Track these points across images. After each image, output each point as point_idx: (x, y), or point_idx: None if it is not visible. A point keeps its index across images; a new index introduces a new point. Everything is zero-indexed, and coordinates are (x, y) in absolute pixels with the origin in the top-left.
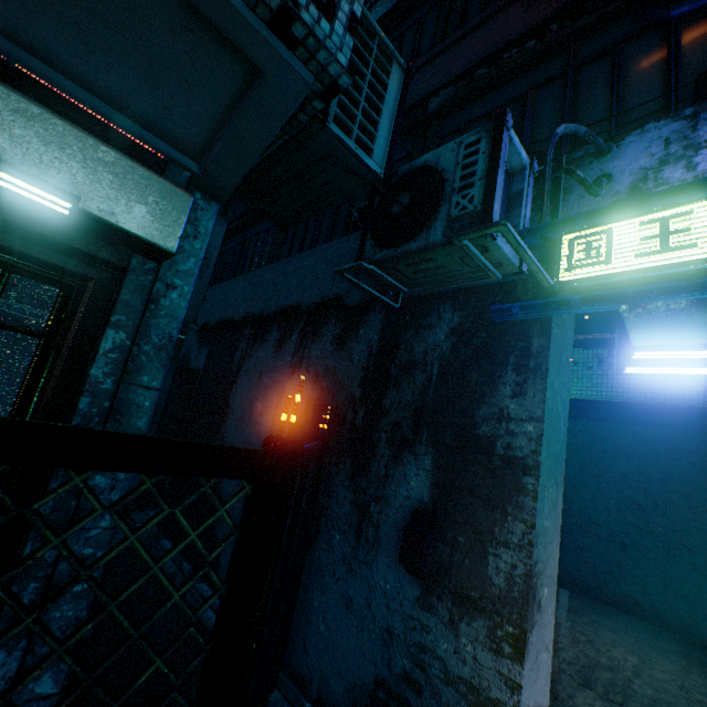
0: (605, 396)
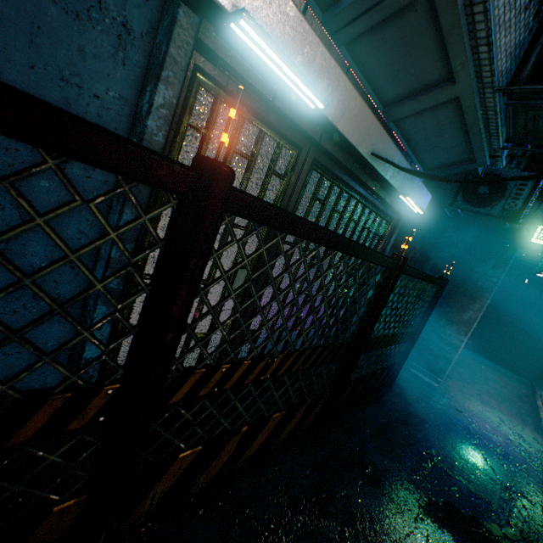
0: None
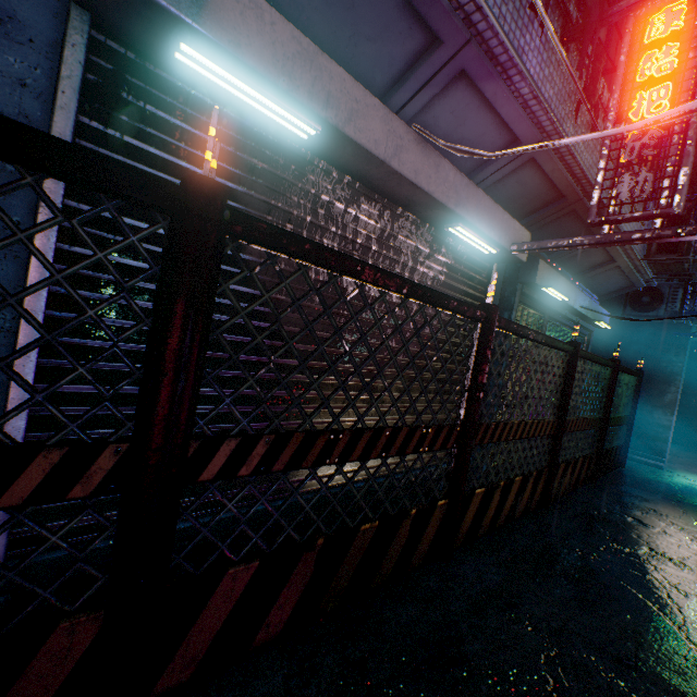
0: None
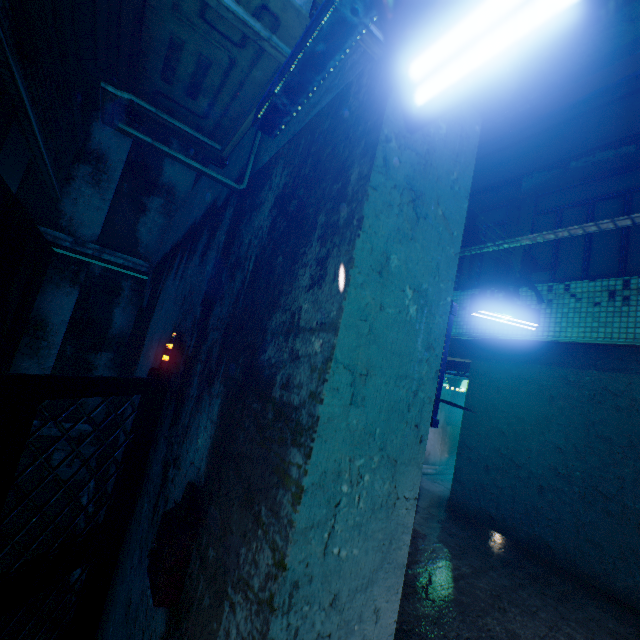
0: (617, 338)
